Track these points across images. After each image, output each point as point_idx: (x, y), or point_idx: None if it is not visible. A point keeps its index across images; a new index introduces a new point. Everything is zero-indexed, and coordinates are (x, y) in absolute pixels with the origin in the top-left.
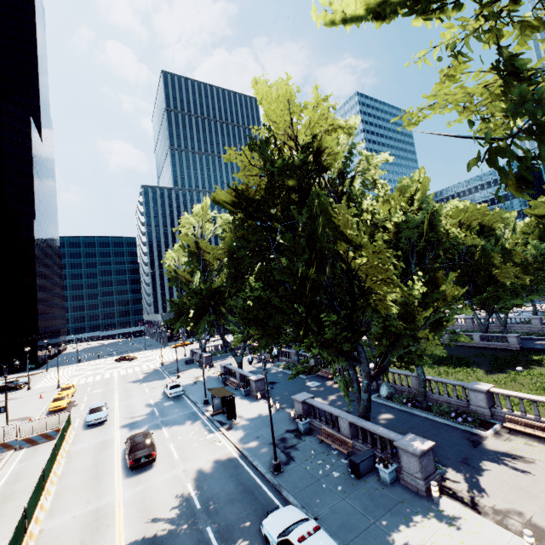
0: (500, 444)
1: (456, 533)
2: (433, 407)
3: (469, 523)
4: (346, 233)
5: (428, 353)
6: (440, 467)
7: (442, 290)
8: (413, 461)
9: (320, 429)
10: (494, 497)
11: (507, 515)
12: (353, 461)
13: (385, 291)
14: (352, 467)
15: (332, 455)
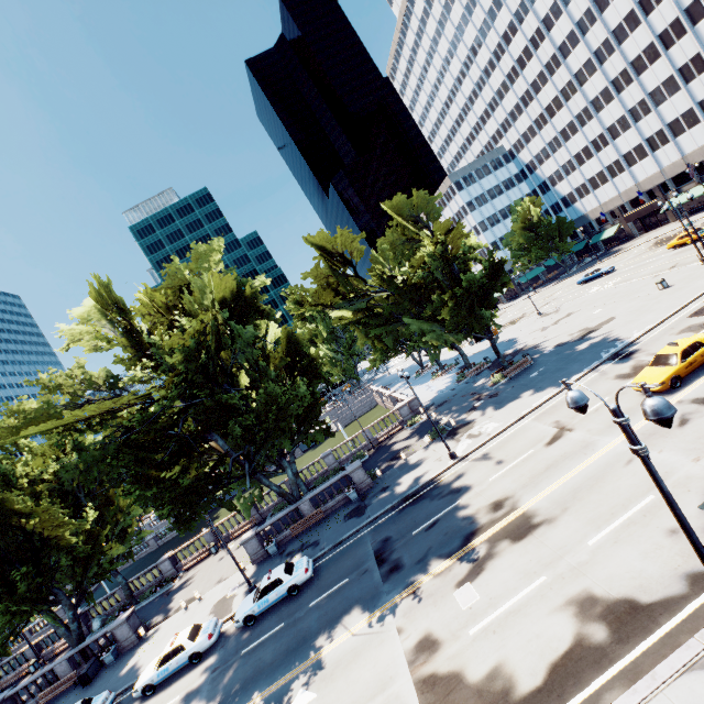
0: (182, 581)
1: (156, 636)
2: (140, 598)
3: (163, 626)
4: (15, 507)
5: (114, 555)
6: (148, 622)
7: (116, 505)
8: (125, 628)
9: (37, 703)
10: (176, 606)
11: (181, 607)
12: (82, 675)
13: (63, 530)
14: (82, 682)
15: (60, 700)
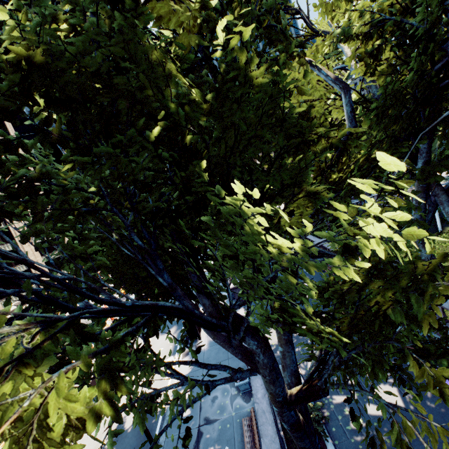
0: None
1: None
2: None
3: None
4: None
5: None
6: None
7: None
8: None
9: None
10: None
11: None
12: None
13: None
14: None
15: None
